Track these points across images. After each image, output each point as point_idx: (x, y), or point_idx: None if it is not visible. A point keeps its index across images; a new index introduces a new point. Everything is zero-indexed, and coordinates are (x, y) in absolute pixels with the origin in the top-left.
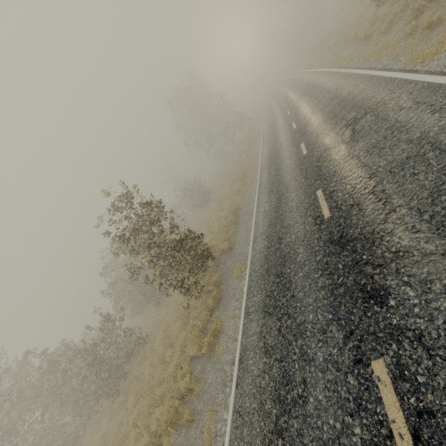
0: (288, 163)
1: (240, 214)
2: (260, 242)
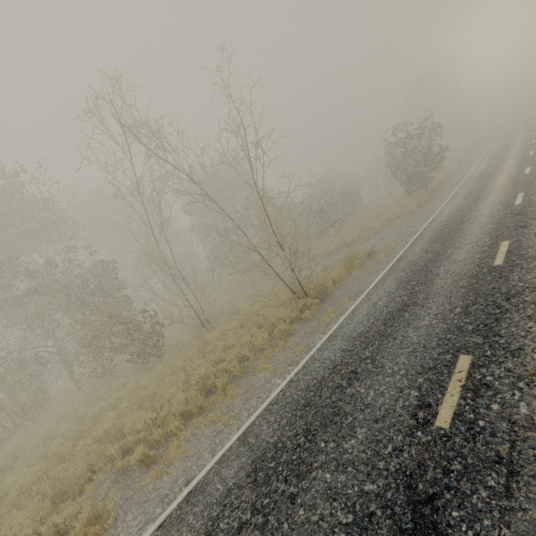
0: (516, 148)
1: (451, 177)
2: (477, 174)
